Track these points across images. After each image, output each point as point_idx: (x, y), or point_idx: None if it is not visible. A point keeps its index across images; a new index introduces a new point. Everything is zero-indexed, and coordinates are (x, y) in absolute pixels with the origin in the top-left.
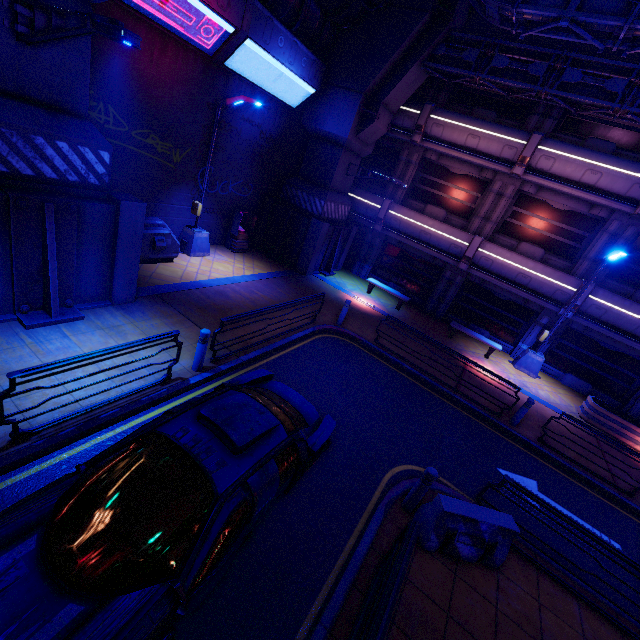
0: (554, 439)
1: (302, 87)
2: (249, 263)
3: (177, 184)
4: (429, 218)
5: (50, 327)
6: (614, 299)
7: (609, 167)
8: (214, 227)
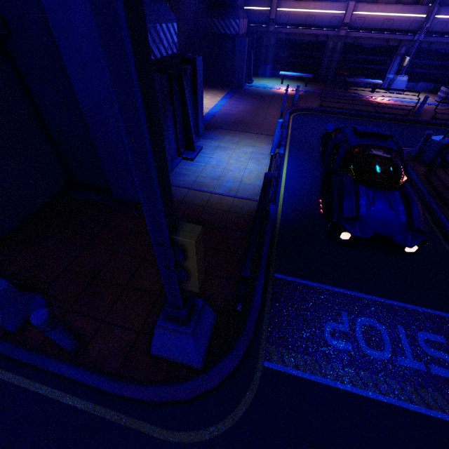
0: (441, 113)
1: None
2: (209, 93)
3: None
4: (310, 2)
5: (198, 157)
6: None
7: None
8: None
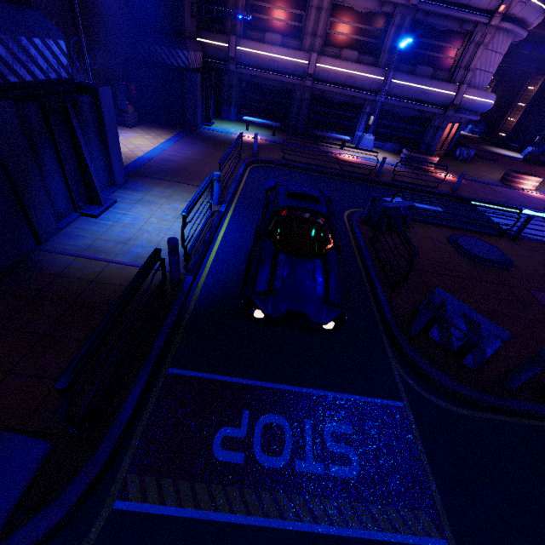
0: (399, 175)
1: None
2: (152, 133)
3: None
4: (272, 46)
5: (107, 213)
6: (405, 78)
7: None
8: None
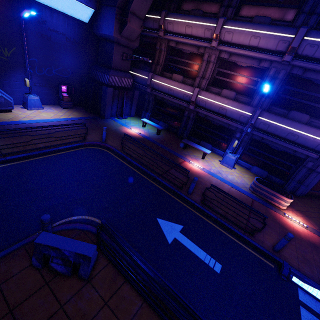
0: (209, 201)
1: (84, 8)
2: (69, 113)
3: (12, 69)
4: (172, 81)
5: None
6: (273, 117)
7: (264, 32)
8: (49, 95)
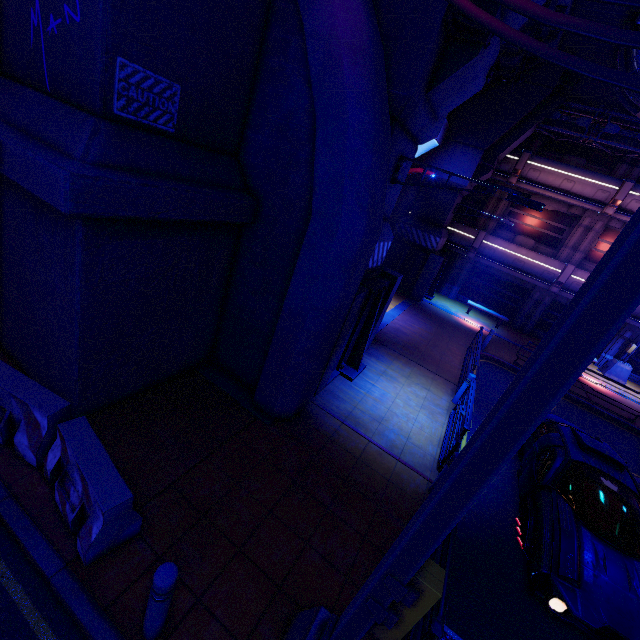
0: None
1: (430, 144)
2: None
3: None
4: (522, 248)
5: (358, 378)
6: None
7: None
8: None
